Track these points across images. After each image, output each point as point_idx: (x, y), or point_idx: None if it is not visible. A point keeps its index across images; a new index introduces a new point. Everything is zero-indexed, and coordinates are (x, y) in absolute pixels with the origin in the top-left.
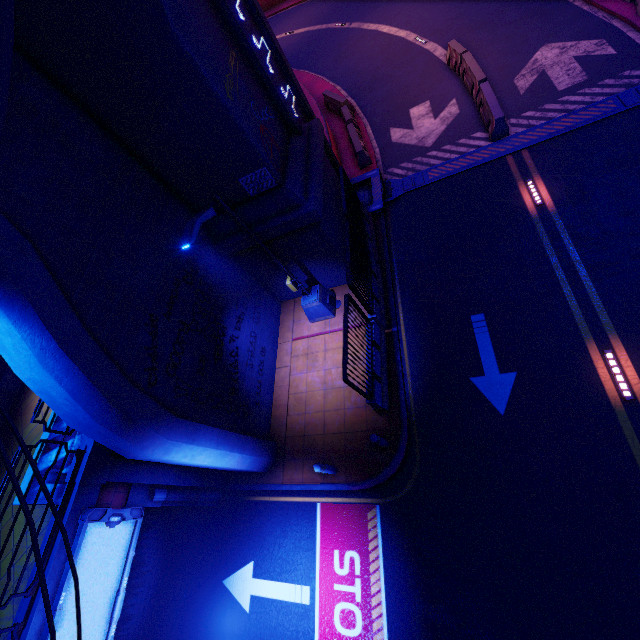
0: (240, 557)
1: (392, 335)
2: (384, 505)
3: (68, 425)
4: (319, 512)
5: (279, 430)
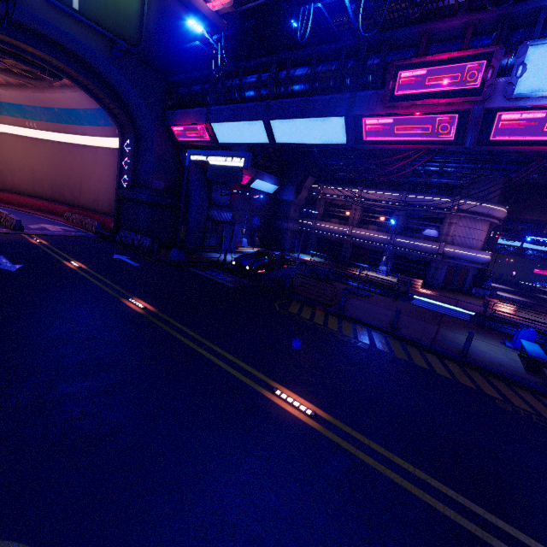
0: None
1: None
2: None
3: None
4: None
5: None
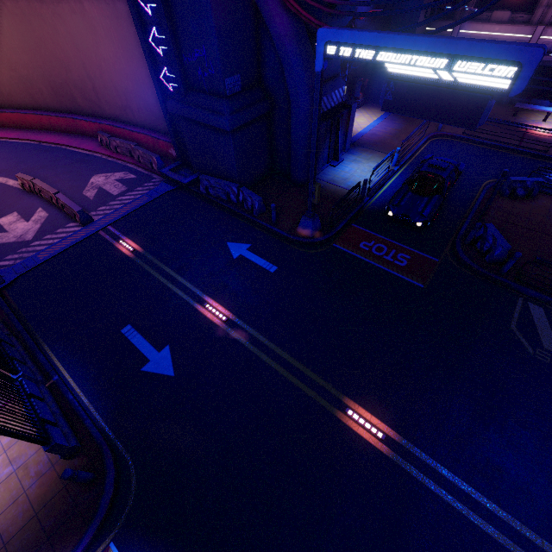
0: None
1: (55, 384)
2: (118, 535)
3: None
4: None
5: None
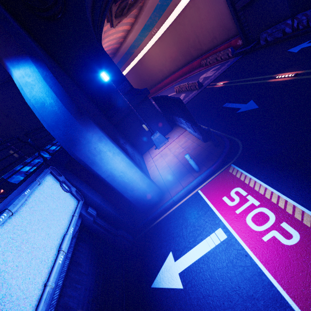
0: (159, 258)
1: None
2: (235, 162)
3: (47, 122)
4: (201, 193)
5: (159, 183)
